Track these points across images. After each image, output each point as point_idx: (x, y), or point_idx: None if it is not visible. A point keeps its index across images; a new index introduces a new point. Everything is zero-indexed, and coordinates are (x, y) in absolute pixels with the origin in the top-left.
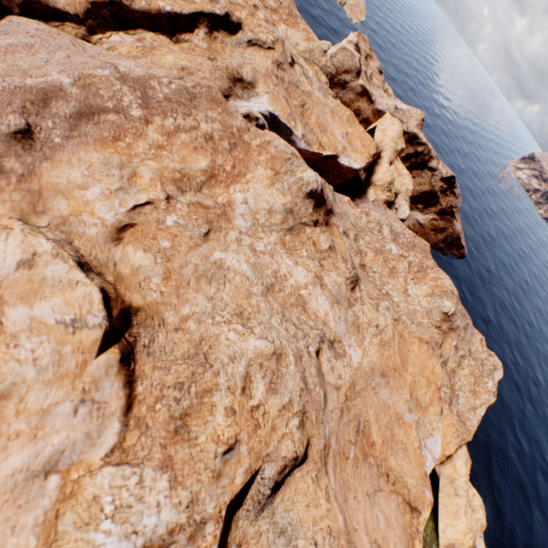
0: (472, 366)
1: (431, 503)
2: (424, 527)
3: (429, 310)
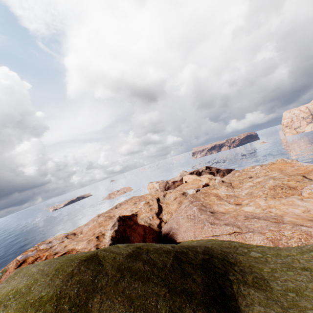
0: None
1: None
2: None
3: None
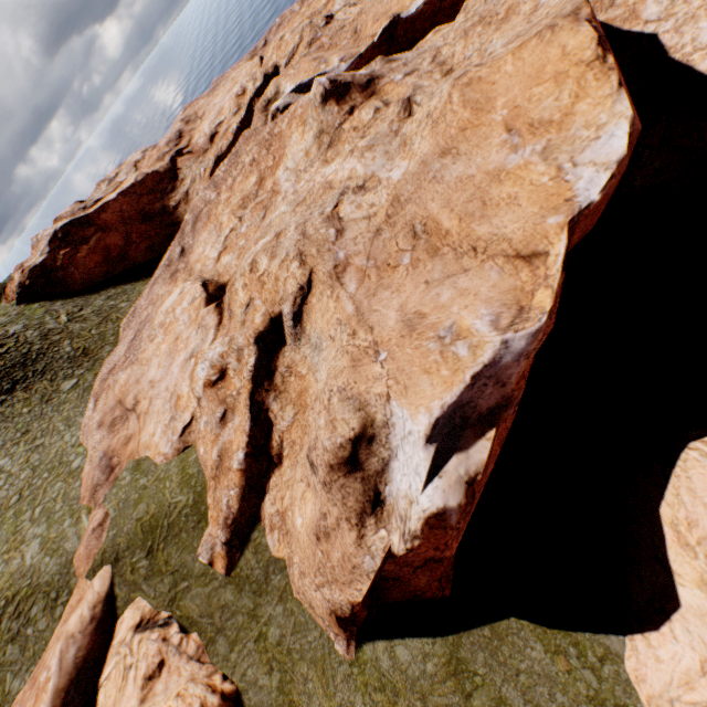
0: None
1: (562, 228)
2: (563, 267)
3: None
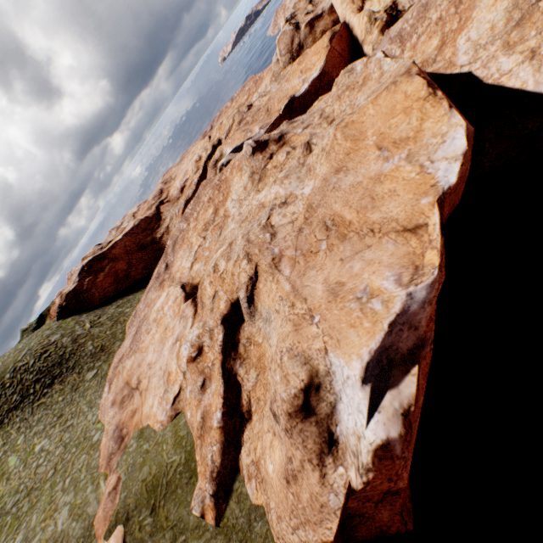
0: None
1: (433, 205)
2: (441, 232)
3: (514, 0)
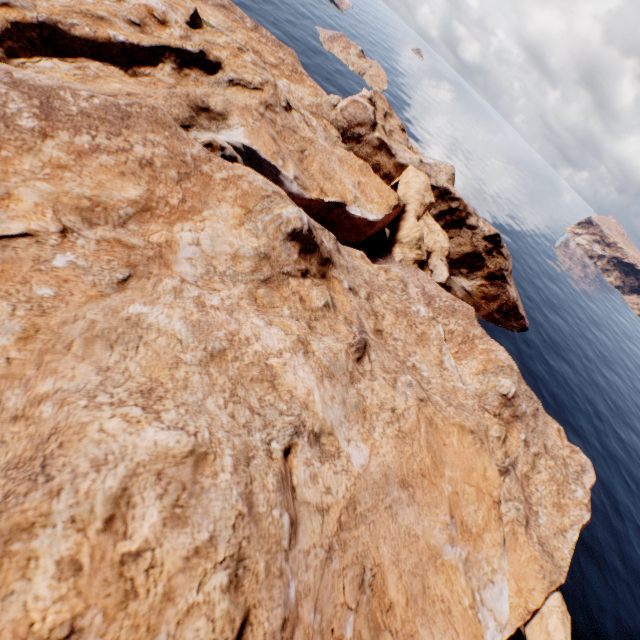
0: (551, 467)
1: None
2: None
3: (483, 392)
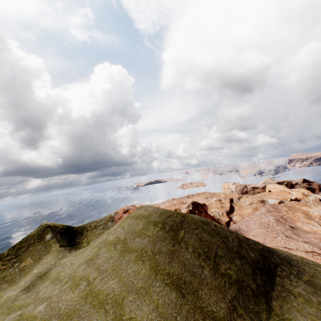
0: None
1: None
2: None
3: None
